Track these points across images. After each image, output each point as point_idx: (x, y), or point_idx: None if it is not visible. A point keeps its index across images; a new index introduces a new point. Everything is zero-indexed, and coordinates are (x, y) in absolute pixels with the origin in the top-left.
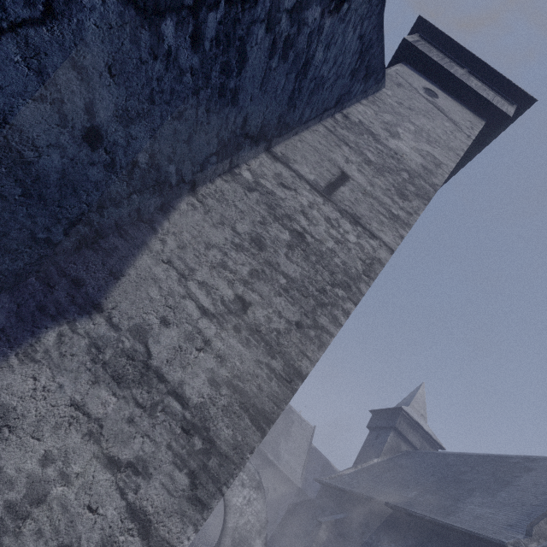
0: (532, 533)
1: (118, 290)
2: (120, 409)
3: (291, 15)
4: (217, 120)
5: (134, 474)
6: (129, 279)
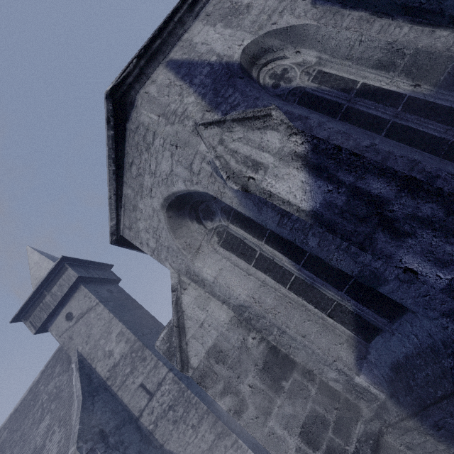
0: None
1: None
2: (217, 453)
3: (119, 449)
4: (146, 453)
5: (226, 448)
6: None
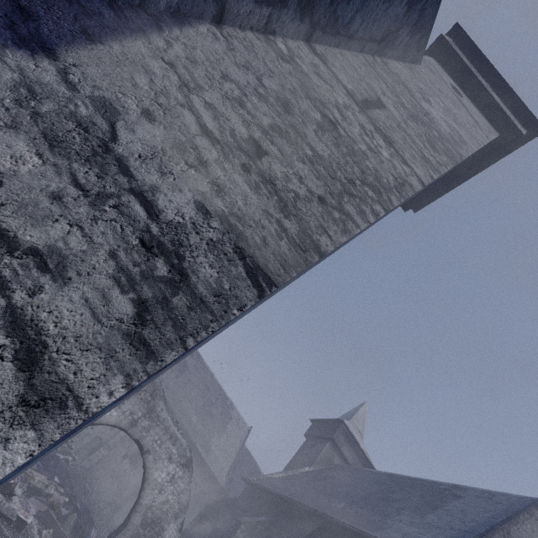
0: None
1: (88, 52)
2: (43, 177)
3: None
4: None
5: (37, 268)
6: (109, 51)
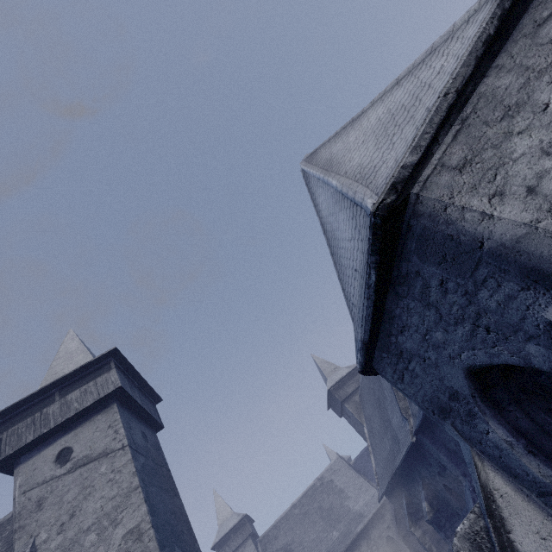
0: (405, 417)
1: None
2: None
3: None
4: None
5: None
6: None
